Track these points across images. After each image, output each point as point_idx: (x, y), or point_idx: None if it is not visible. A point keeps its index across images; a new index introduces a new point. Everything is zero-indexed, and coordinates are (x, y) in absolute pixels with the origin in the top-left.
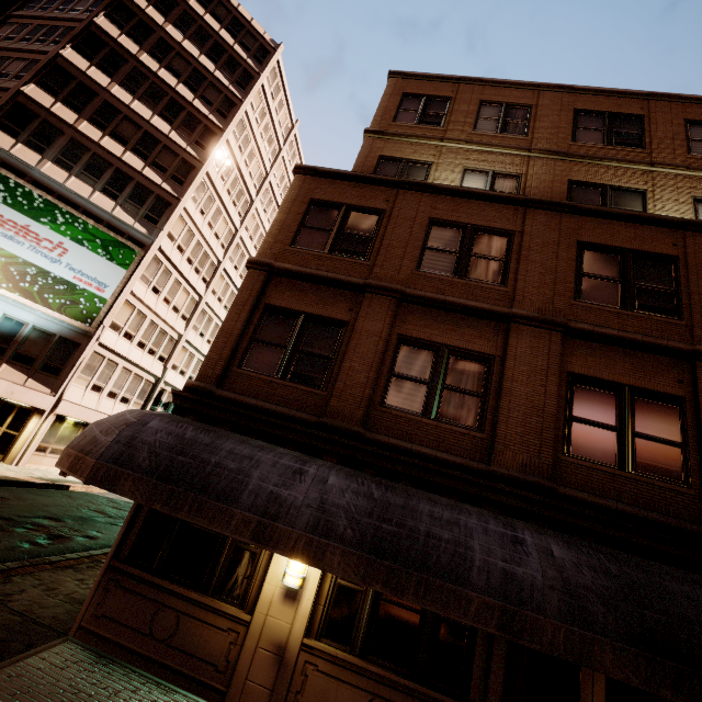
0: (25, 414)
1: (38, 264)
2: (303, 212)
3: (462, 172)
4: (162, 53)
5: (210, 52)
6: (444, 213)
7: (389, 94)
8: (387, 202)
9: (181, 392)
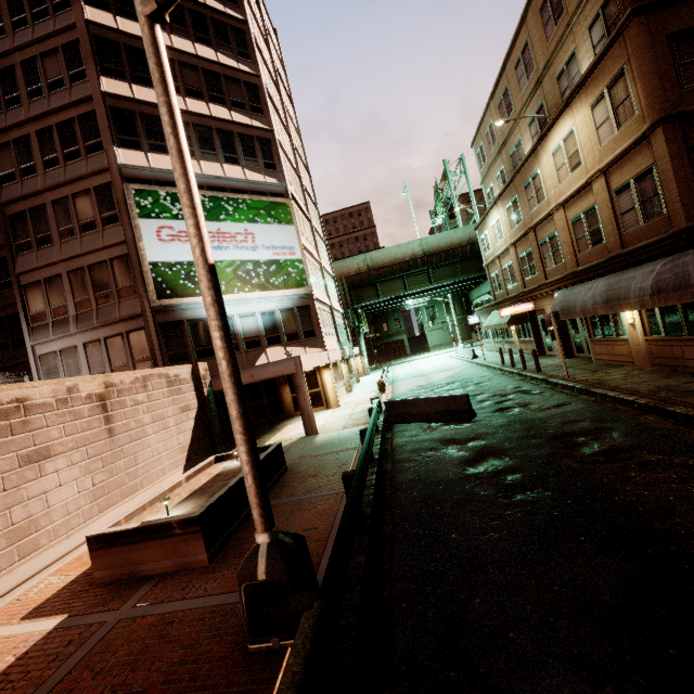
0: (312, 375)
1: (249, 259)
2: (669, 53)
3: None
4: None
5: None
6: None
7: None
8: None
9: None
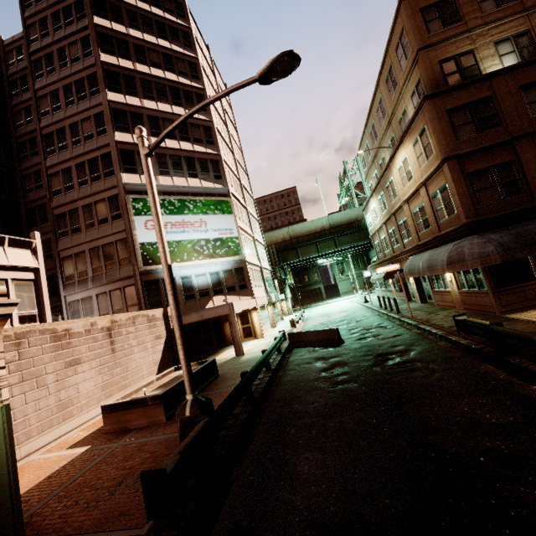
0: (244, 315)
1: (202, 238)
2: (448, 120)
3: (494, 46)
4: (142, 55)
5: (158, 32)
6: (524, 80)
7: (412, 15)
8: (489, 90)
9: (470, 226)
